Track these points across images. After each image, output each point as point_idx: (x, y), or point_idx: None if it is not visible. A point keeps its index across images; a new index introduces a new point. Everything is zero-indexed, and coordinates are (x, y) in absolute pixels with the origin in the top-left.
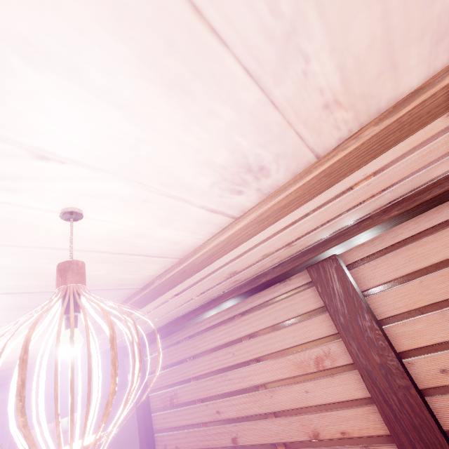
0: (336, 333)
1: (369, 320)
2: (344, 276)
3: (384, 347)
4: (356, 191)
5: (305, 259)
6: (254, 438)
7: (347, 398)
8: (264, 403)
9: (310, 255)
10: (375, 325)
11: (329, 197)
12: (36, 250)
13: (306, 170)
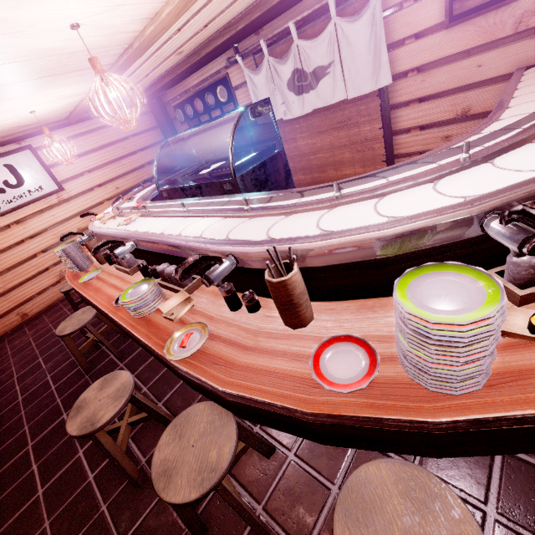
0: None
1: None
2: None
3: None
4: None
5: None
6: None
7: None
8: None
9: None
10: None
11: None
12: None
13: None
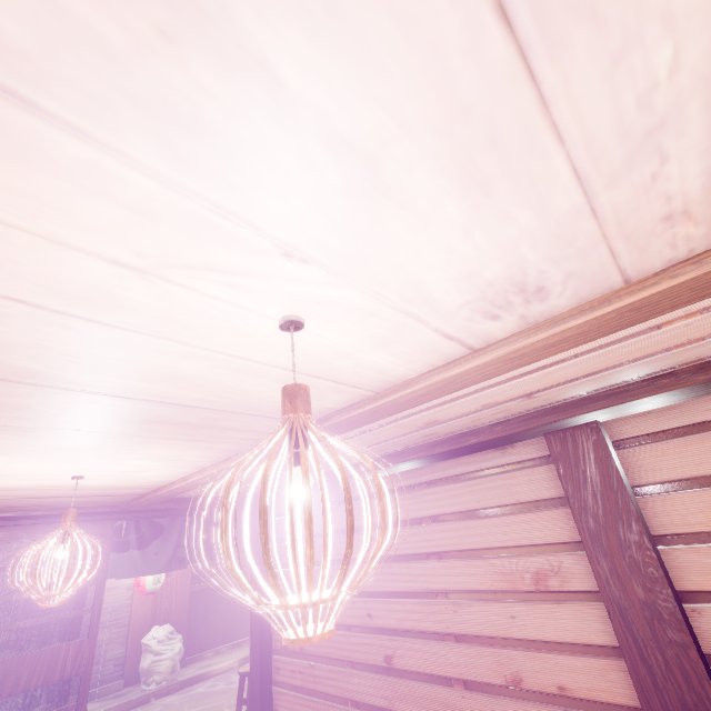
0: (576, 541)
1: (638, 532)
2: (608, 457)
3: (656, 578)
4: (663, 333)
5: (547, 421)
6: (419, 663)
7: (577, 641)
8: (442, 618)
9: (557, 416)
10: (647, 542)
11: (618, 336)
12: (221, 356)
13: (602, 297)
